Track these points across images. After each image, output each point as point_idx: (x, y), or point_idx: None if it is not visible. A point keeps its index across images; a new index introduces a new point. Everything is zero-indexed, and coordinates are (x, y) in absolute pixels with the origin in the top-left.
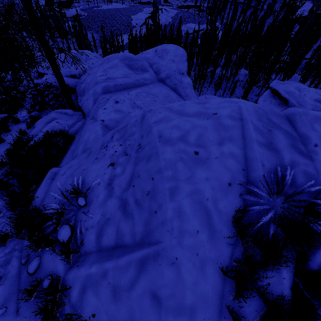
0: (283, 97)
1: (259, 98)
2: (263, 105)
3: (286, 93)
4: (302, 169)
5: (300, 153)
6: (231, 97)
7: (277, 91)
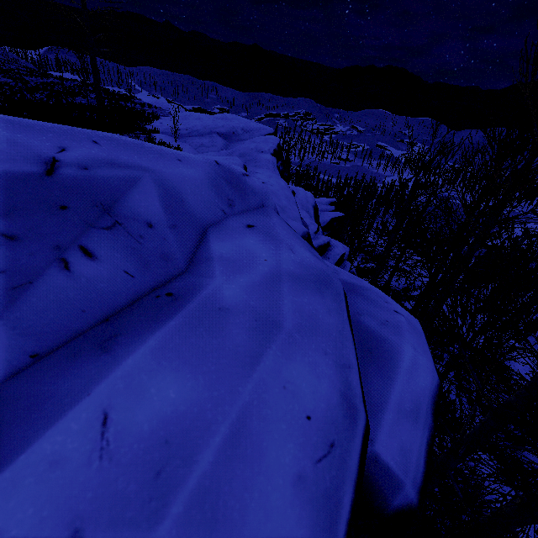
0: None
1: None
2: None
3: None
4: None
5: None
6: None
7: None
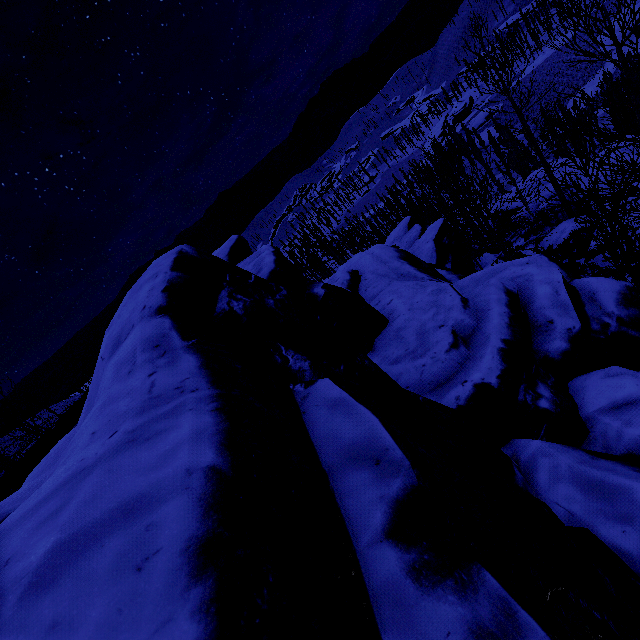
0: None
1: None
2: None
3: None
4: None
5: None
6: None
7: None
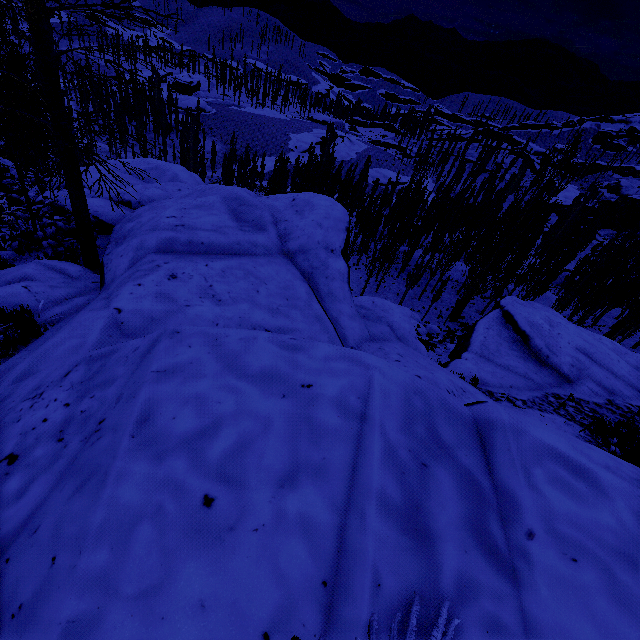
0: (522, 330)
1: (479, 321)
2: (484, 335)
3: (527, 323)
4: (486, 614)
5: (489, 553)
6: (435, 304)
7: (512, 316)
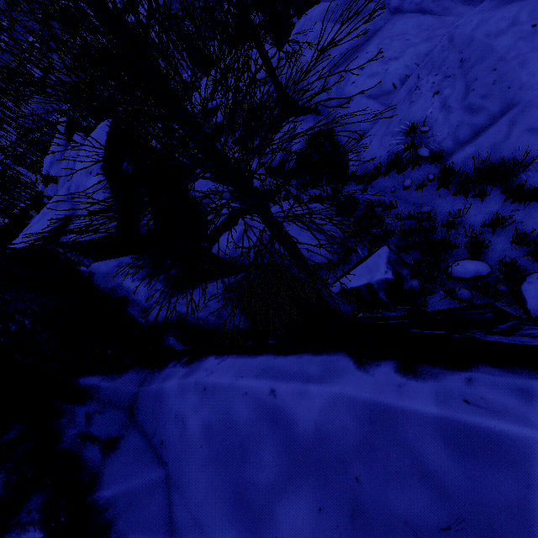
0: None
1: None
2: None
3: None
4: None
5: None
6: None
7: None
